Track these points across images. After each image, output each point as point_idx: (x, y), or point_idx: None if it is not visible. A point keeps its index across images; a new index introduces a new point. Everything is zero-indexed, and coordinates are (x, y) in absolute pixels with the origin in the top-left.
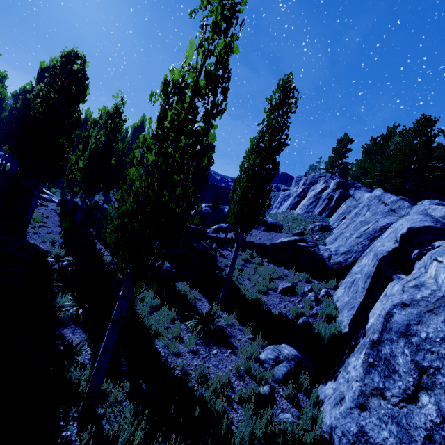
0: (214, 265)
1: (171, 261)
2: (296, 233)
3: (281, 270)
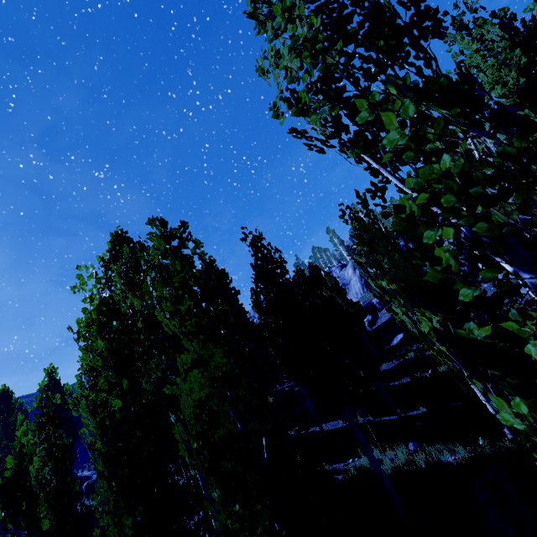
0: None
1: None
2: None
3: None
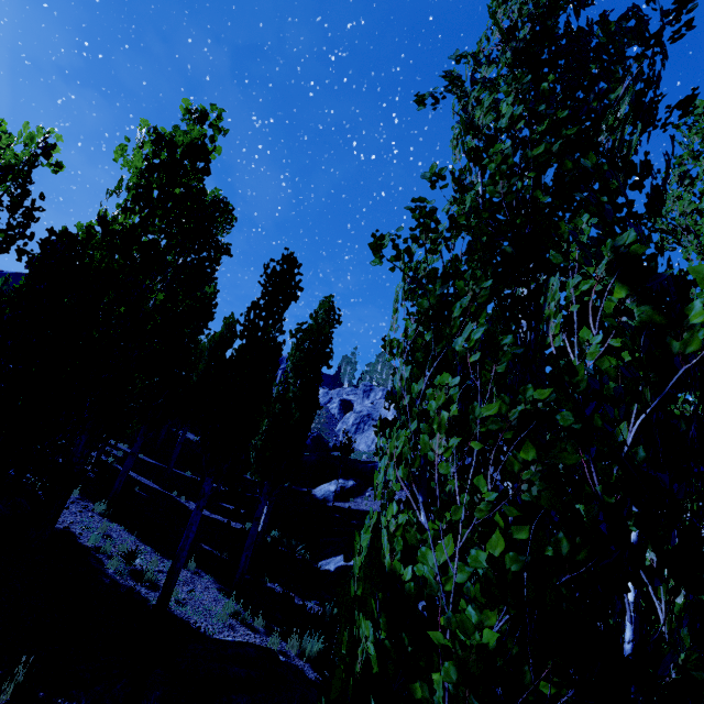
0: None
1: None
2: None
3: None
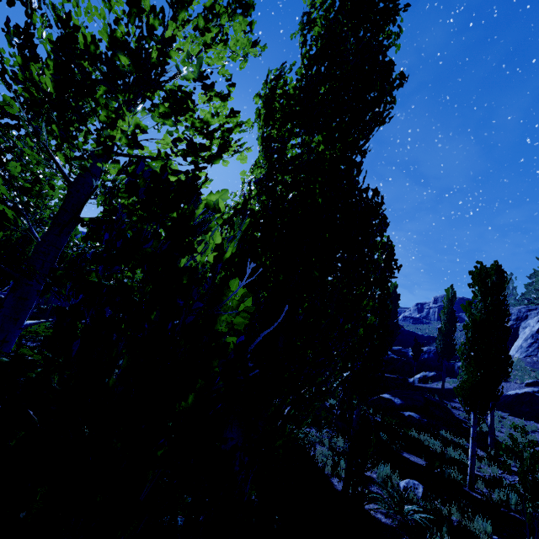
0: (453, 417)
1: (415, 412)
2: (529, 382)
3: (530, 423)
